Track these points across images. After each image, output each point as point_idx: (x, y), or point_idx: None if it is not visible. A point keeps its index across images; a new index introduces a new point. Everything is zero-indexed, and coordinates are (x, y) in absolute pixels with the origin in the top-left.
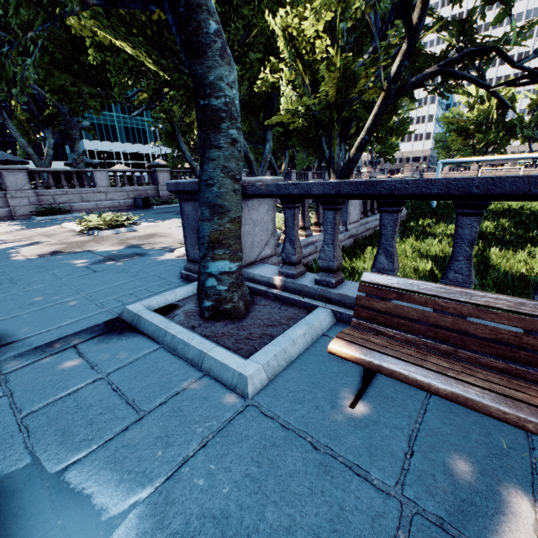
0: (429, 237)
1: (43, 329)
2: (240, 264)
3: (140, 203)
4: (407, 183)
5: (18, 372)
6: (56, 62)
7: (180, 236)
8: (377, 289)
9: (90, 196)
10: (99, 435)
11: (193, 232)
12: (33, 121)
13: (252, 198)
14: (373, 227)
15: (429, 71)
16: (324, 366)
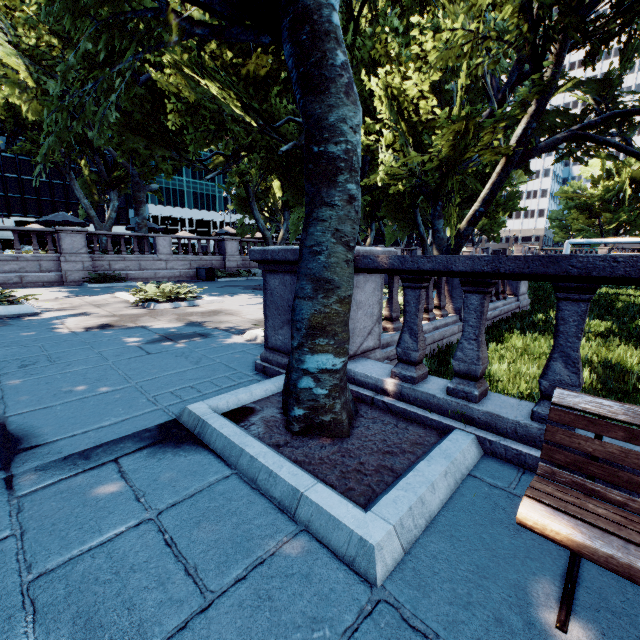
0: None
1: (78, 429)
2: (346, 359)
3: (203, 275)
4: (615, 260)
5: (37, 496)
6: (133, 122)
7: (250, 315)
8: (586, 419)
9: (149, 263)
10: (141, 633)
11: (278, 312)
12: (100, 182)
13: (357, 273)
14: (492, 317)
15: (561, 135)
16: (487, 535)
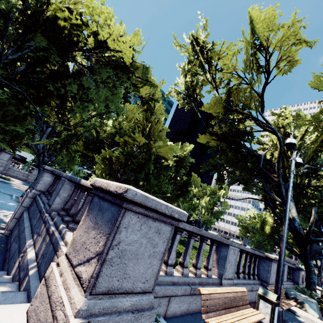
0: None
1: (3, 192)
2: None
3: None
4: None
5: None
6: None
7: None
8: None
9: None
10: None
11: None
12: None
13: None
14: None
15: None
16: None
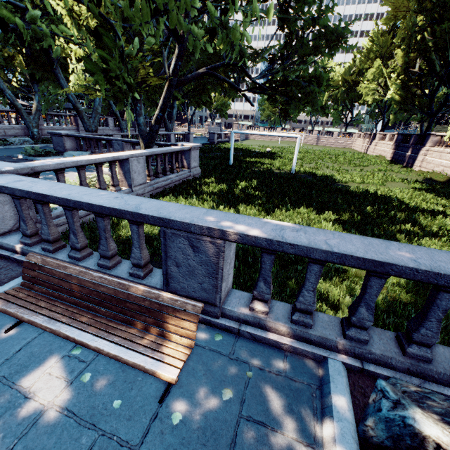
0: (194, 195)
1: None
2: None
3: None
4: (59, 199)
5: None
6: None
7: None
8: (31, 264)
9: None
10: None
11: None
12: None
13: None
14: (163, 186)
15: (200, 71)
16: None
